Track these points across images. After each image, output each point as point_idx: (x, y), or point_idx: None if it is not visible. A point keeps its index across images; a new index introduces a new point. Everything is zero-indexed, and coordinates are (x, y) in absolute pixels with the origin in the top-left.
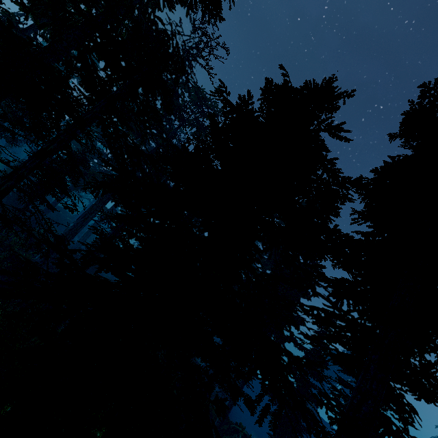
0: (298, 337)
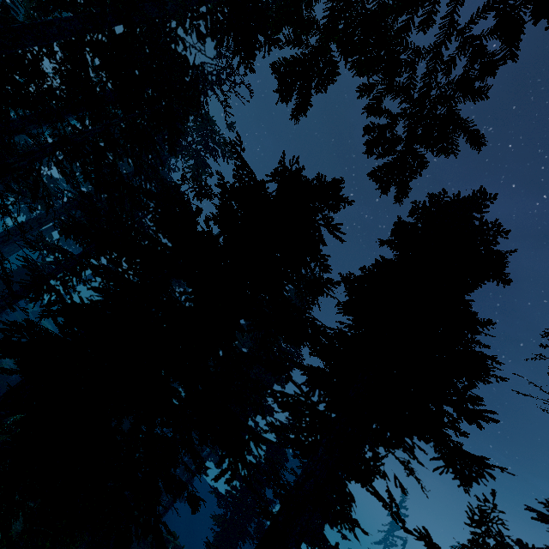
0: (262, 429)
